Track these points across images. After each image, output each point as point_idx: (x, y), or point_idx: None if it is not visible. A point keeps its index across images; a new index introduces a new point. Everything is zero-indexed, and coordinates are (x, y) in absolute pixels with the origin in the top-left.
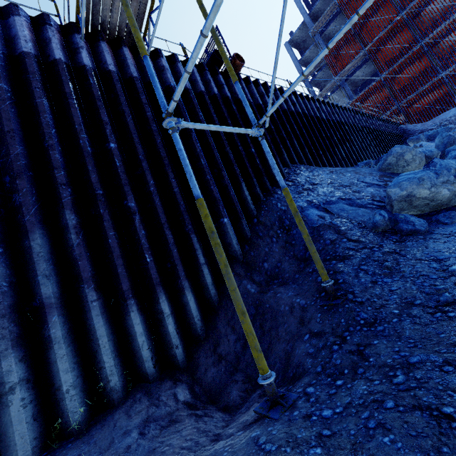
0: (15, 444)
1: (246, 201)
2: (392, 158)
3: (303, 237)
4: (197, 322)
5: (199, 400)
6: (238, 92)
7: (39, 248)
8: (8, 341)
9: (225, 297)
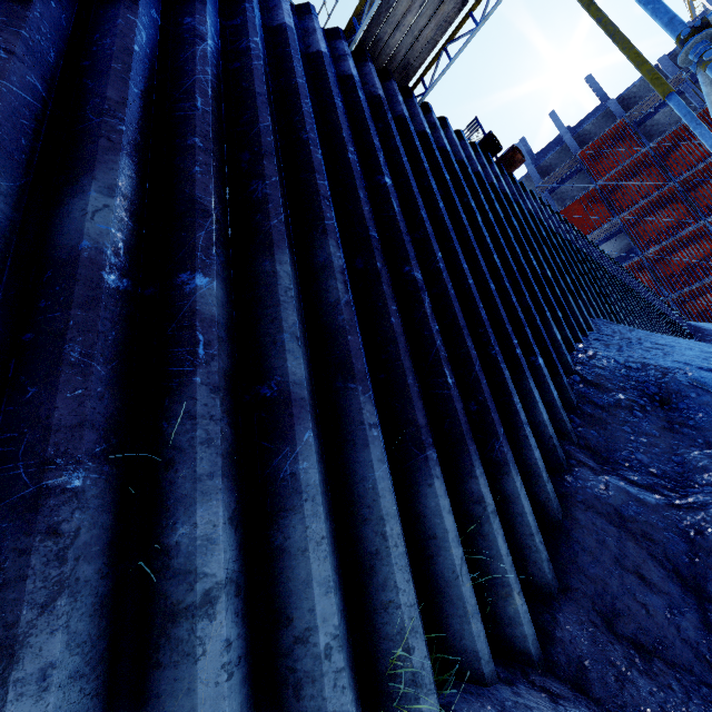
0: None
1: (556, 343)
2: None
3: None
4: (539, 546)
5: None
6: (676, 108)
7: (288, 281)
8: (217, 456)
9: (578, 505)
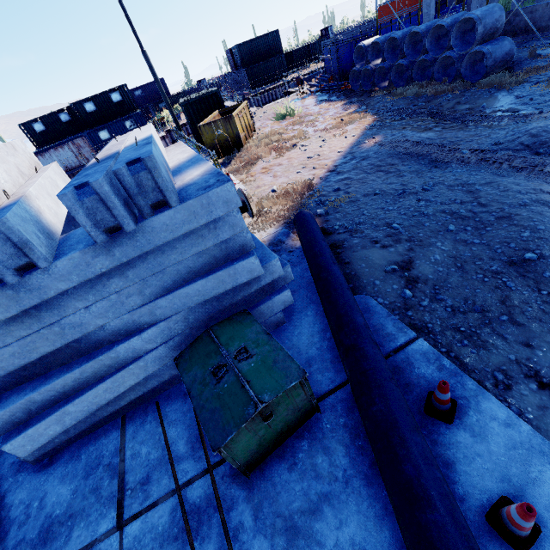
0: None
1: None
2: None
3: None
4: None
5: None
6: None
7: None
8: None
9: None
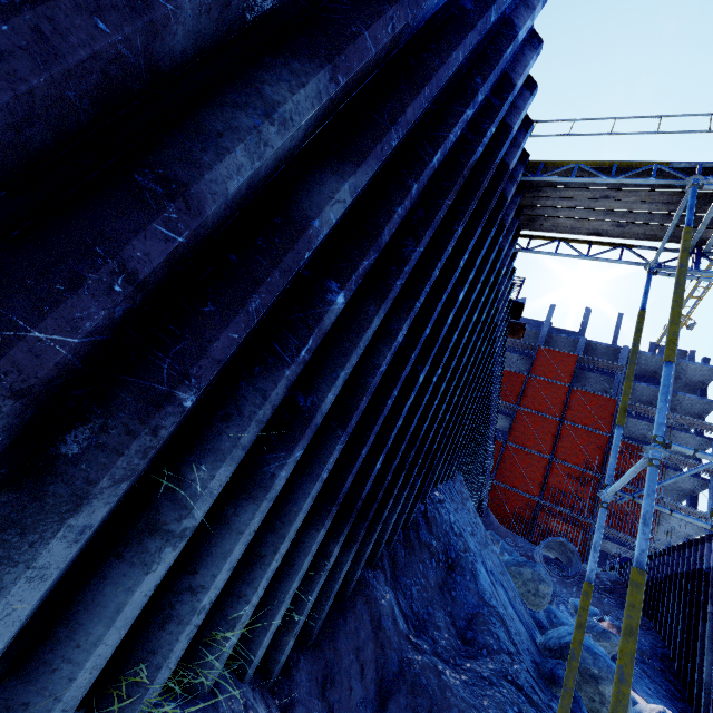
0: (71, 677)
1: (433, 475)
2: (529, 572)
3: (570, 661)
4: (326, 608)
5: None
6: (616, 436)
7: (372, 333)
8: (256, 435)
9: (363, 596)
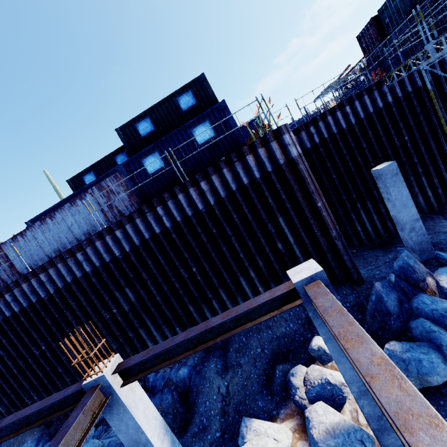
0: None
1: None
2: None
3: None
4: (441, 198)
5: (446, 218)
6: None
7: None
8: None
9: None
